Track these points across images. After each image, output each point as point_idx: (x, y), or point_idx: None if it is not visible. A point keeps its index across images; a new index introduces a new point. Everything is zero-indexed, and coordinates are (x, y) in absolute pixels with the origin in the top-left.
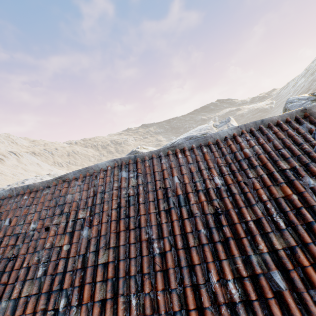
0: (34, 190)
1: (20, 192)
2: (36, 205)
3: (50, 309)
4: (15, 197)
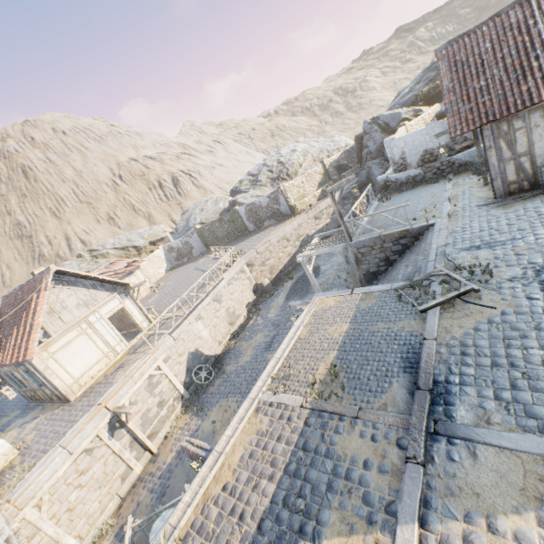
0: (470, 34)
1: (458, 40)
2: (479, 39)
3: (530, 57)
4: (454, 45)
